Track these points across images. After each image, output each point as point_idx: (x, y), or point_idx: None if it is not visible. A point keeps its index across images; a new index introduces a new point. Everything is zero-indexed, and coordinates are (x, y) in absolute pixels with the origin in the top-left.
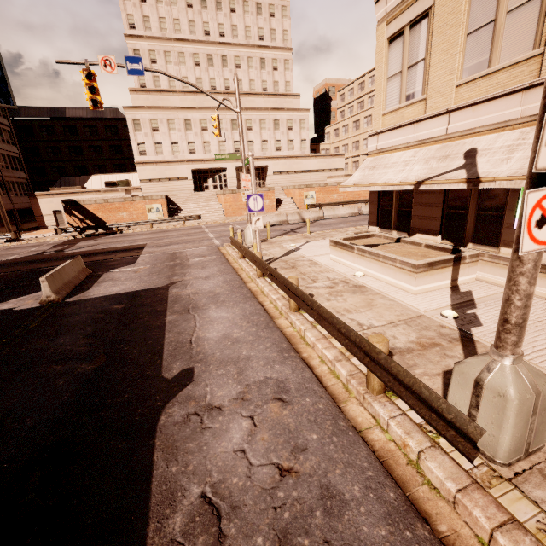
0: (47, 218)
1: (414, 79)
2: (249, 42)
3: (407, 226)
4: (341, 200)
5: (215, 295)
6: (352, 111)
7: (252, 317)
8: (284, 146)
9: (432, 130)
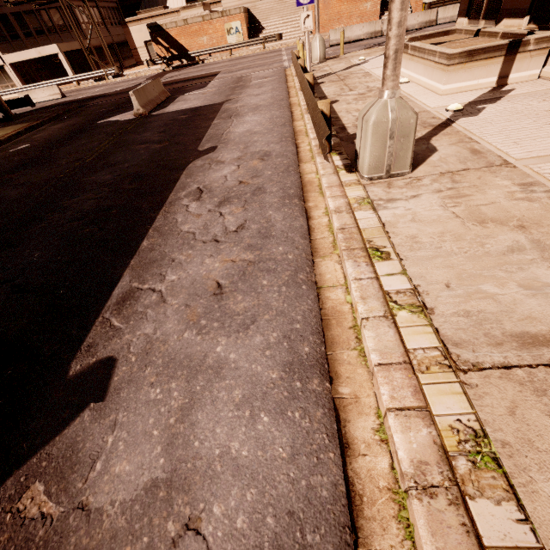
0: (141, 52)
1: None
2: None
3: (498, 9)
4: None
5: (257, 107)
6: None
7: (275, 120)
8: None
9: None
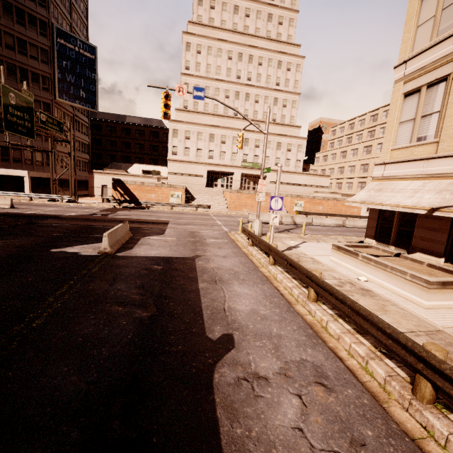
0: (96, 189)
1: (427, 126)
2: (268, 86)
3: (407, 244)
4: (325, 211)
5: (235, 273)
6: (341, 143)
7: (272, 299)
8: (282, 162)
9: (443, 167)
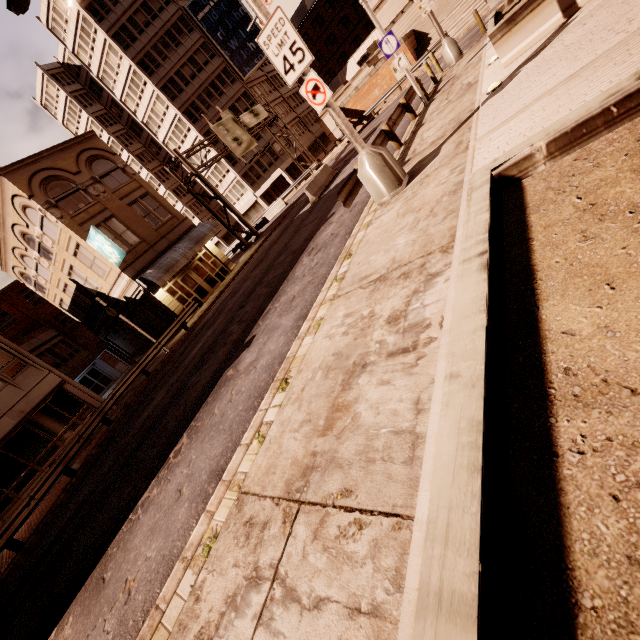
0: (335, 134)
1: None
2: None
3: None
4: None
5: None
6: None
7: None
8: None
9: None
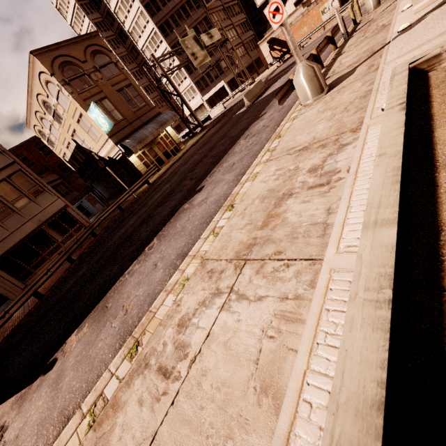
0: (267, 59)
1: None
2: None
3: None
4: None
5: None
6: None
7: None
8: None
9: None
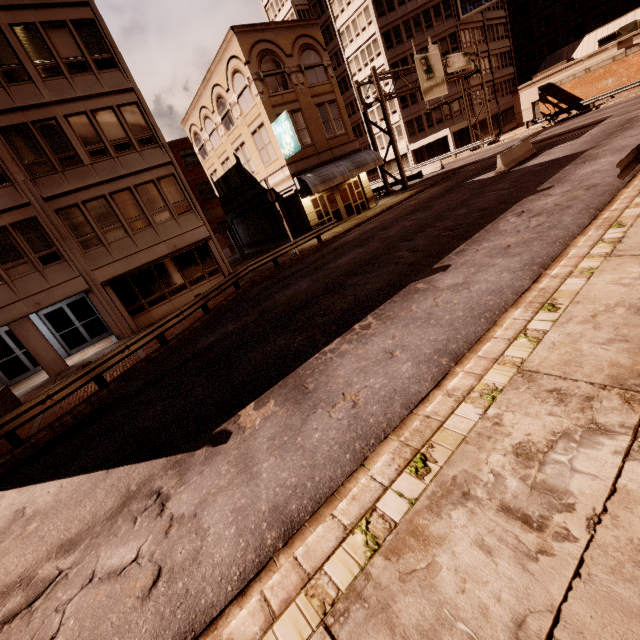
0: (525, 114)
1: None
2: None
3: None
4: None
5: (622, 148)
6: None
7: None
8: None
9: None
